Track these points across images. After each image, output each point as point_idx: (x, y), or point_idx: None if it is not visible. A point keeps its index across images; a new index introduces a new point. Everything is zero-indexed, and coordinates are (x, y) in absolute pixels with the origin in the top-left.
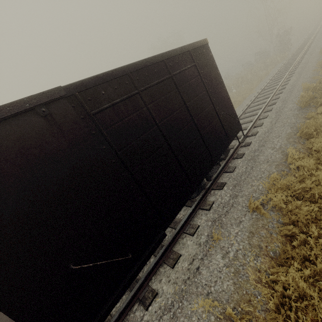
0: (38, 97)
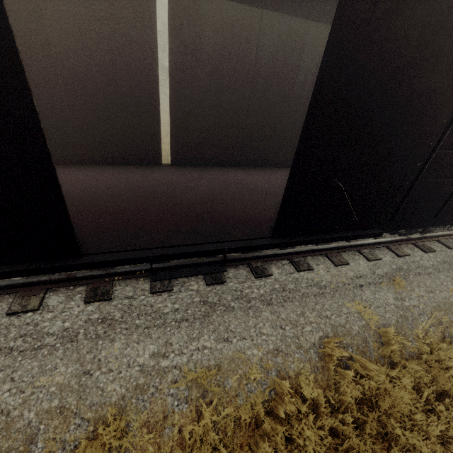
0: None
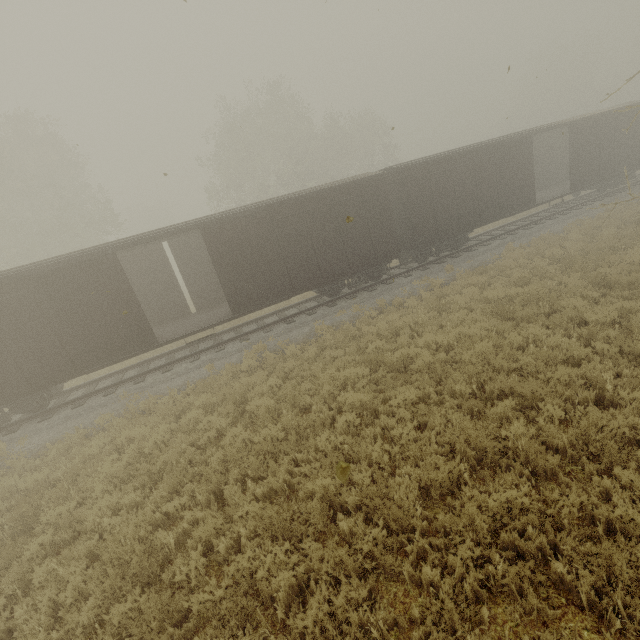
0: (596, 115)
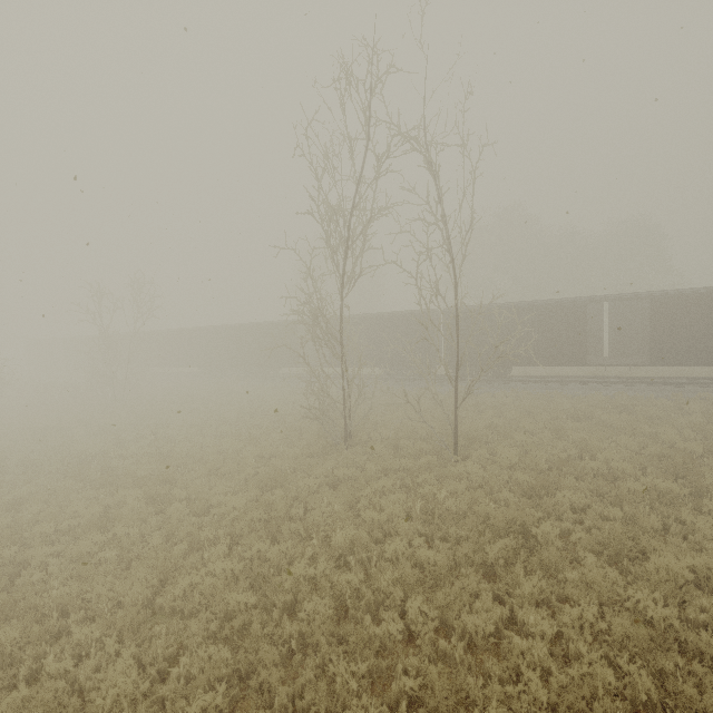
0: (704, 293)
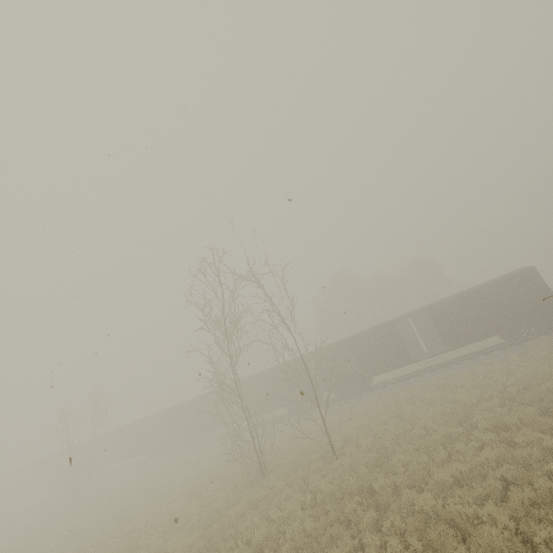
0: (451, 299)
